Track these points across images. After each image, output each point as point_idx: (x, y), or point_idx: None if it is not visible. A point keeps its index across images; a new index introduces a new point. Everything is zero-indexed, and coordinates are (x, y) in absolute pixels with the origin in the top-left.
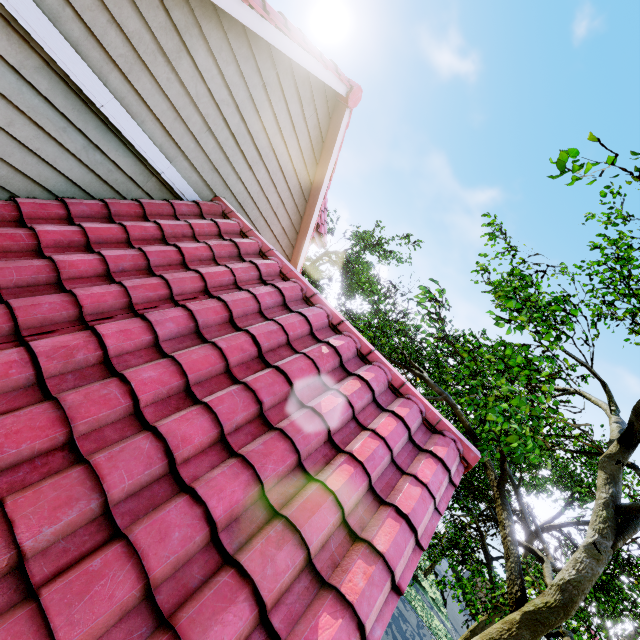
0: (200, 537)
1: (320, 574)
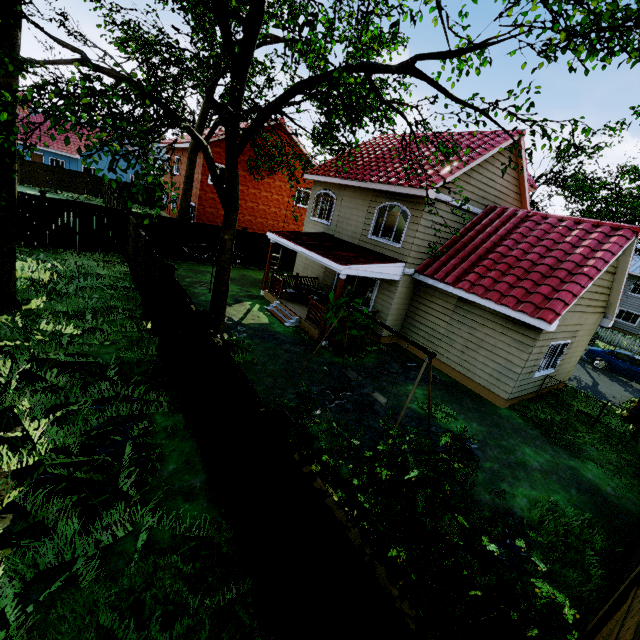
0: (548, 268)
1: (581, 266)
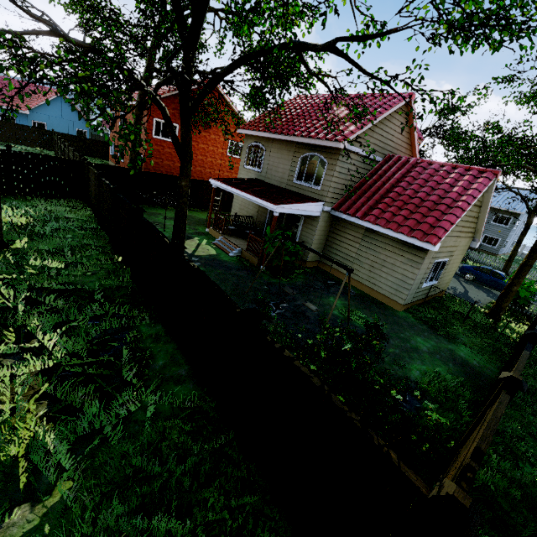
0: (432, 203)
1: (457, 201)
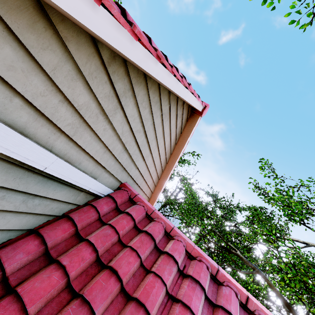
0: None
1: None
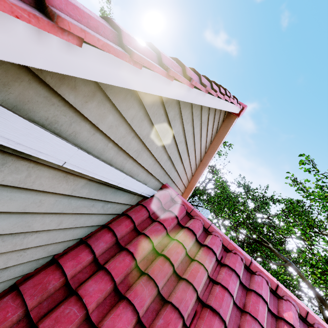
0: None
1: None
